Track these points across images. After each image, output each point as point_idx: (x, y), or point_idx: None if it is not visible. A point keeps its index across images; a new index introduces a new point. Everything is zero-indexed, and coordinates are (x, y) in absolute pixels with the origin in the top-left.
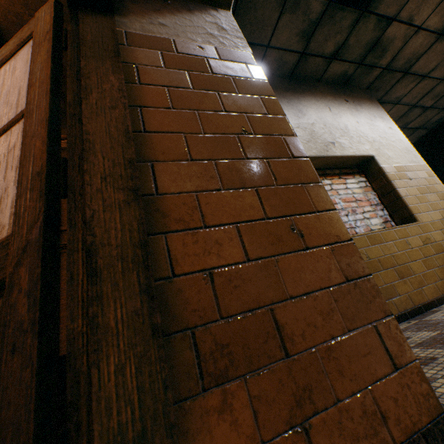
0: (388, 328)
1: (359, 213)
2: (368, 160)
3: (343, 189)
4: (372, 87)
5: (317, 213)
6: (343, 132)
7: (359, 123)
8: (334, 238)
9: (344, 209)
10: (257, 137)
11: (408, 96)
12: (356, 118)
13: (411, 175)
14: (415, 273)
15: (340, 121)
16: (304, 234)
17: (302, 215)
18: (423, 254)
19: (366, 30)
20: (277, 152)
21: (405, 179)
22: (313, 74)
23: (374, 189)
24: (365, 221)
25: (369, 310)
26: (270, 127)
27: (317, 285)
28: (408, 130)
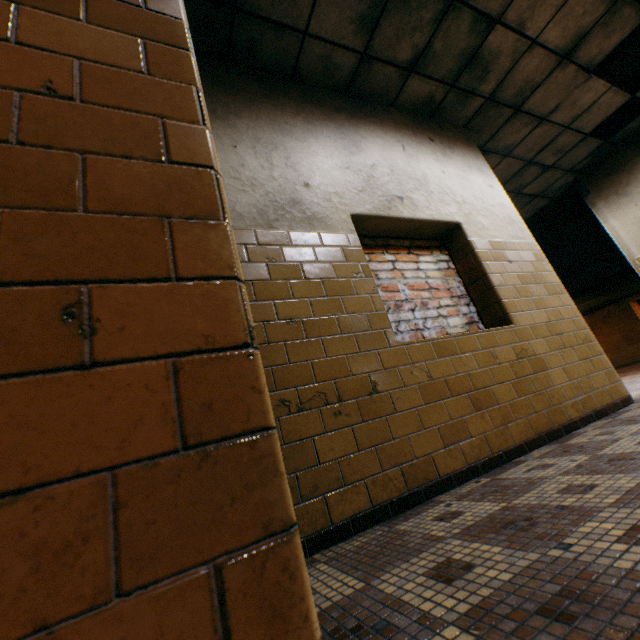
0: (261, 571)
1: (433, 308)
2: (454, 230)
3: (413, 271)
4: (471, 126)
5: (174, 282)
6: (420, 183)
7: (446, 174)
8: (196, 341)
9: (411, 300)
10: (83, 106)
11: (521, 146)
12: (443, 166)
13: (512, 256)
14: (500, 402)
15: (418, 168)
16: (103, 327)
17: (125, 283)
18: (515, 374)
19: (459, 31)
20: (129, 145)
21: (503, 261)
22: (382, 92)
23: (460, 274)
24: (441, 321)
25: (220, 525)
26: (138, 98)
27: (71, 464)
28: (523, 196)
